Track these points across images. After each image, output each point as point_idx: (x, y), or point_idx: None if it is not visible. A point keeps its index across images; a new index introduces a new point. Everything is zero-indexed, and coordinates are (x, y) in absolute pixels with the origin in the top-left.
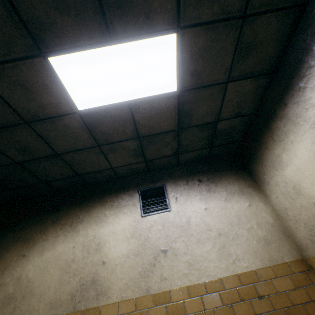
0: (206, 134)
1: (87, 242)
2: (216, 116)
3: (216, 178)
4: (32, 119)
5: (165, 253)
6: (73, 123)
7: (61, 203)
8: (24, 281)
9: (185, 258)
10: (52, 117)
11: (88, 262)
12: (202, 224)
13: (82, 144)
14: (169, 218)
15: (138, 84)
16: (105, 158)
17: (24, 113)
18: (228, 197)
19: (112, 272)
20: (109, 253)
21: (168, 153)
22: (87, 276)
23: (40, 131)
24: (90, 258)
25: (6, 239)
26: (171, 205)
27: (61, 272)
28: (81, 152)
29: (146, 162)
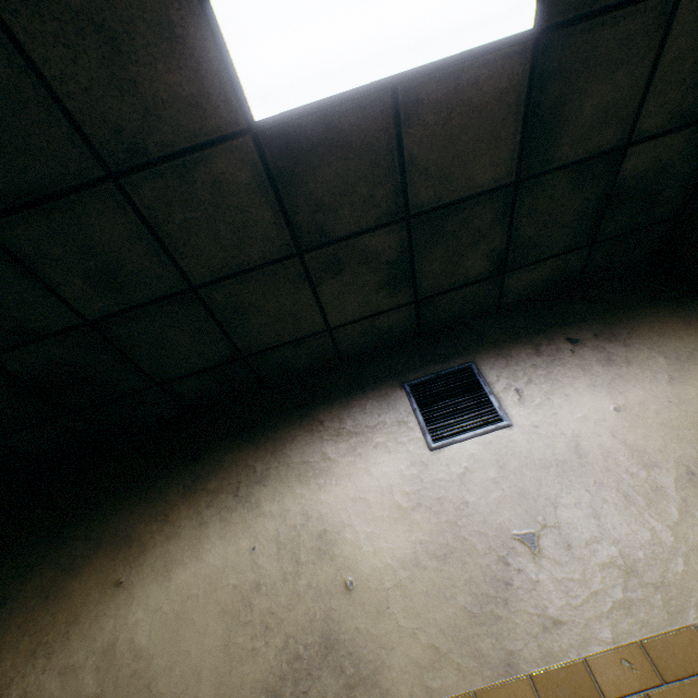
0: (589, 196)
1: (289, 534)
2: (627, 127)
3: (620, 329)
4: (128, 164)
5: (532, 544)
6: (235, 174)
7: (202, 440)
8: (124, 657)
9: (601, 553)
10: (182, 152)
11: (300, 588)
12: (620, 451)
13: (258, 251)
14: (512, 446)
15: (427, 6)
16: (312, 297)
17: (107, 143)
18: (677, 371)
19: (379, 614)
20: (358, 559)
21: (477, 271)
22: (305, 632)
23: (148, 208)
24: (304, 577)
25: (69, 544)
26: (507, 411)
27: (226, 625)
28: (254, 279)
29: (417, 306)
